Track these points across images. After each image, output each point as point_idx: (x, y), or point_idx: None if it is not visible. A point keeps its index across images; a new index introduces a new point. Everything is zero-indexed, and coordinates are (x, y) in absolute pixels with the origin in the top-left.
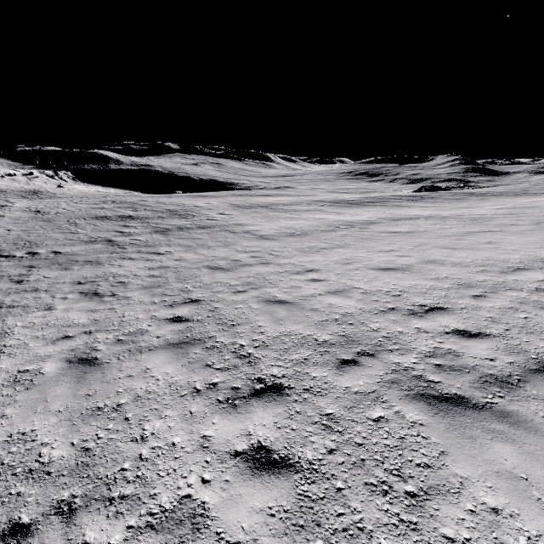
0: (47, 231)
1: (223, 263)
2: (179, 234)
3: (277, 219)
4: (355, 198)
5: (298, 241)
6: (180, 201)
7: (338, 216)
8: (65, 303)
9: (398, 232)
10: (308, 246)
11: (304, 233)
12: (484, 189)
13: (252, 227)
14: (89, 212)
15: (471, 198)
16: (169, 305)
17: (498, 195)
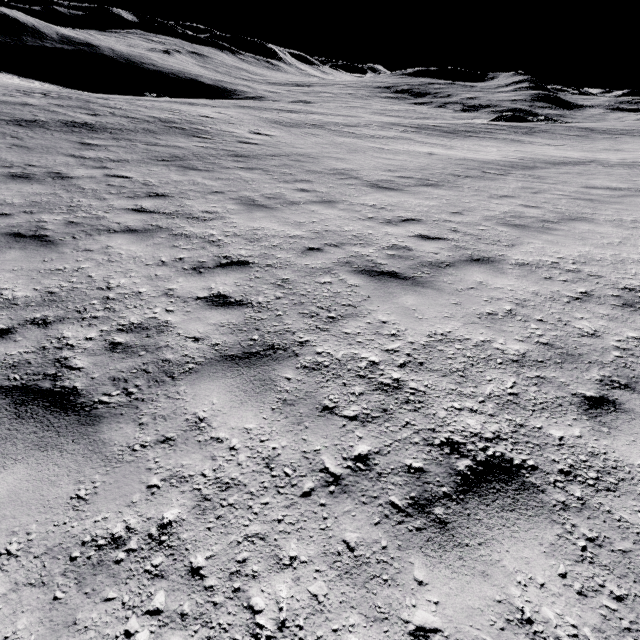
0: None
1: (380, 257)
2: (207, 168)
3: (361, 150)
4: (440, 123)
5: (466, 199)
6: (170, 106)
7: (451, 151)
8: None
9: (619, 189)
10: (504, 212)
11: (445, 180)
12: (599, 125)
13: (334, 162)
14: None
15: (596, 136)
16: (417, 508)
17: (629, 135)
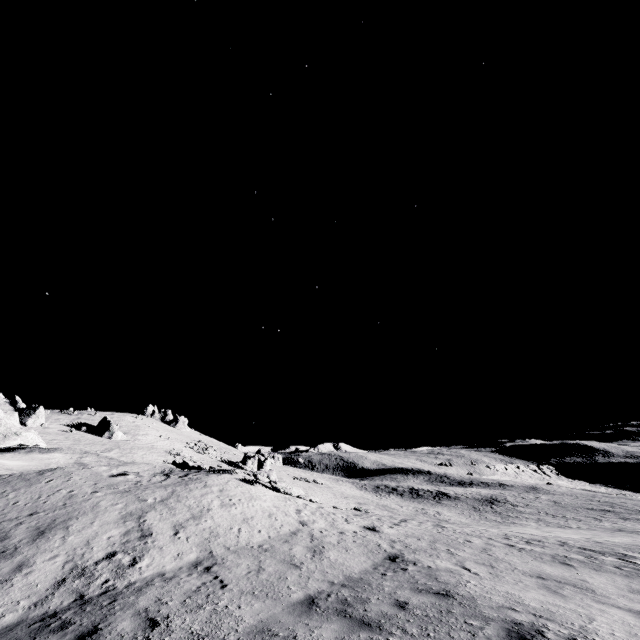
0: (564, 511)
1: None
2: (633, 520)
3: None
4: None
5: None
6: None
7: None
8: (581, 525)
9: None
10: None
11: None
12: None
13: None
14: (582, 505)
15: None
16: (610, 528)
17: None
